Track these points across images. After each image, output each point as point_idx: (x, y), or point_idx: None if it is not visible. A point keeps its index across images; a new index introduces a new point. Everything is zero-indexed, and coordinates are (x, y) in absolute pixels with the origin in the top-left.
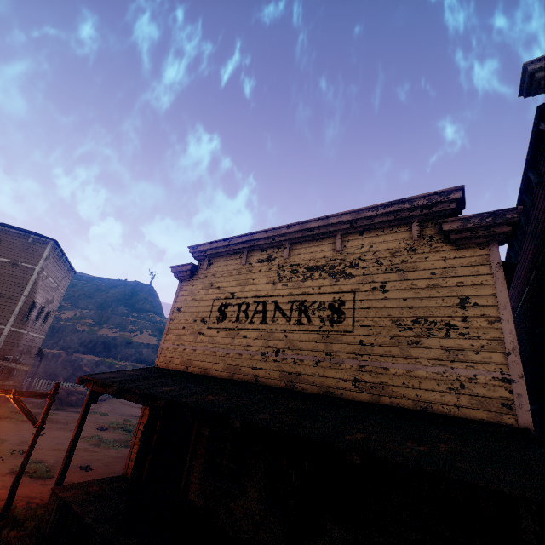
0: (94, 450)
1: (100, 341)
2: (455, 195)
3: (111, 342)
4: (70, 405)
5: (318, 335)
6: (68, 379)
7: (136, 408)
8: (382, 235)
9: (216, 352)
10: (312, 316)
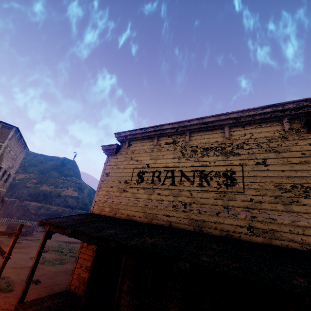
0: (40, 267)
1: (41, 193)
2: None
3: (49, 194)
4: (21, 235)
5: (217, 194)
6: (20, 217)
7: (65, 236)
8: (260, 128)
9: (137, 204)
10: (210, 181)
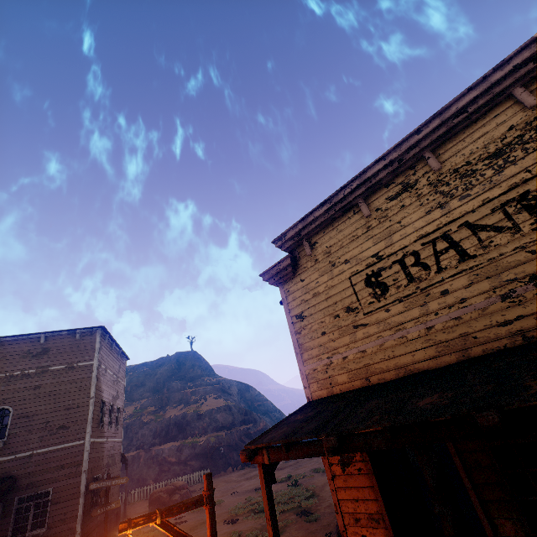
0: None
1: (170, 424)
2: None
3: (183, 421)
4: None
5: None
6: (157, 478)
7: (244, 481)
8: None
9: (406, 337)
10: None
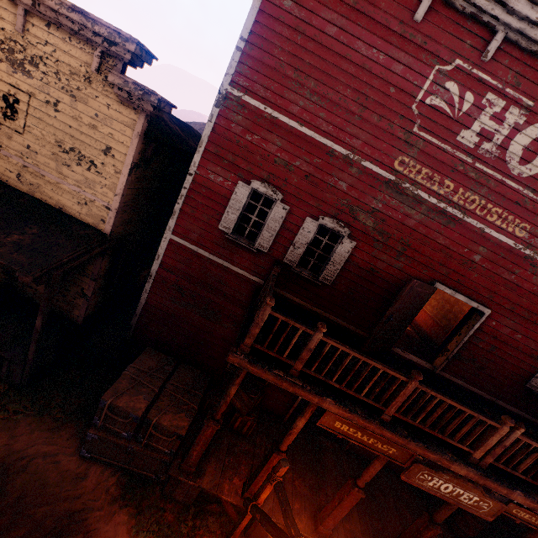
0: None
1: None
2: (130, 46)
3: None
4: None
5: None
6: None
7: None
8: (69, 43)
9: None
10: None
